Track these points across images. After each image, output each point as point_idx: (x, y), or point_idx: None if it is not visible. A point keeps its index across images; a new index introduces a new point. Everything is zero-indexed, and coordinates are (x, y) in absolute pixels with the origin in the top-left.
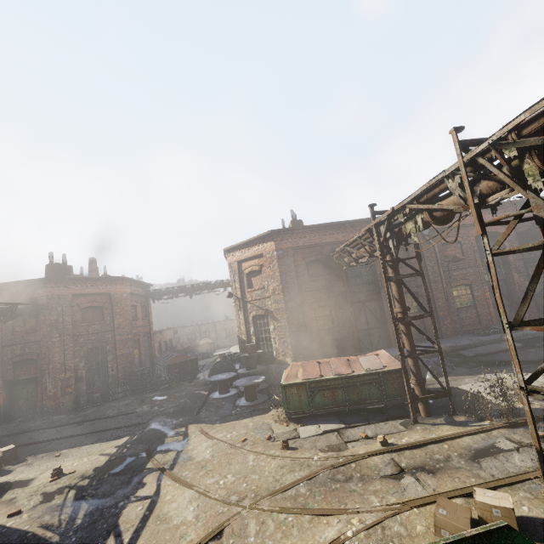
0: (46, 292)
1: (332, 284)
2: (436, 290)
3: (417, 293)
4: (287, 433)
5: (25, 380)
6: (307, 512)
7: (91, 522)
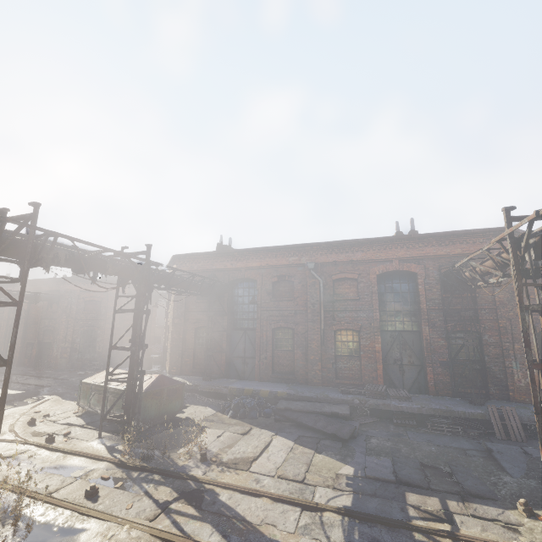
0: (64, 287)
1: (215, 308)
2: (312, 330)
3: (294, 330)
4: (61, 417)
5: (50, 343)
6: None
7: None
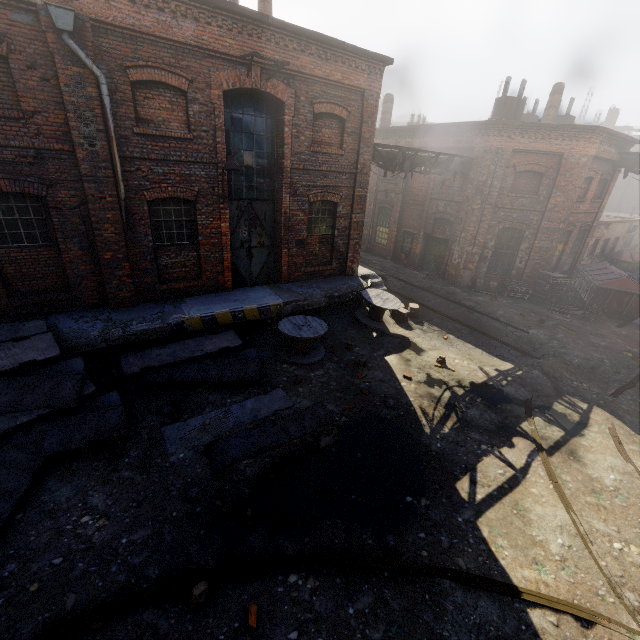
0: (485, 142)
1: None
2: None
3: None
4: None
5: (438, 238)
6: None
7: (454, 440)
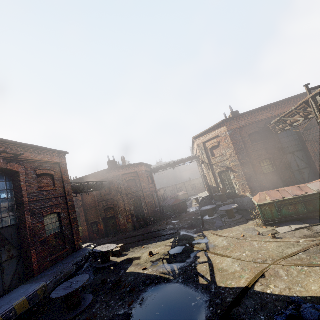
0: (111, 175)
1: (269, 145)
2: None
3: None
4: (269, 231)
5: (109, 217)
6: (315, 265)
7: (183, 272)
